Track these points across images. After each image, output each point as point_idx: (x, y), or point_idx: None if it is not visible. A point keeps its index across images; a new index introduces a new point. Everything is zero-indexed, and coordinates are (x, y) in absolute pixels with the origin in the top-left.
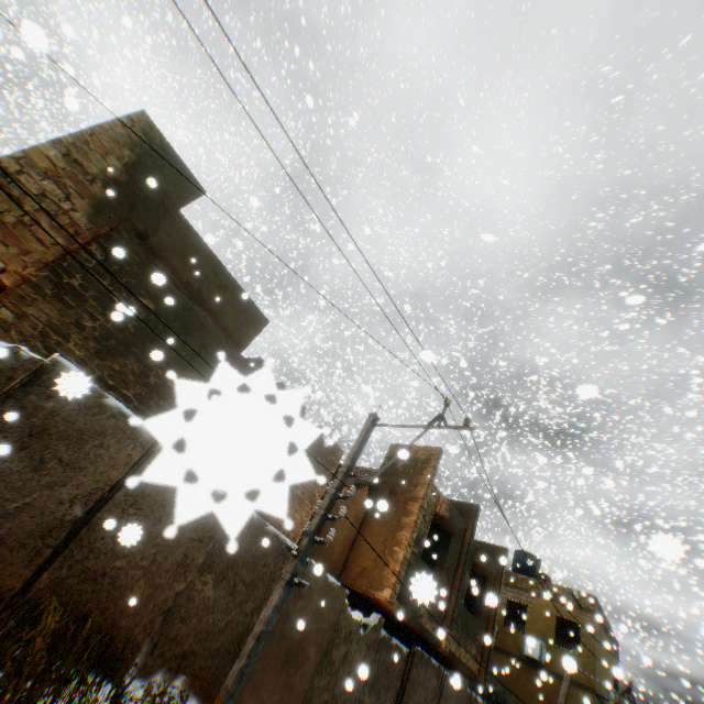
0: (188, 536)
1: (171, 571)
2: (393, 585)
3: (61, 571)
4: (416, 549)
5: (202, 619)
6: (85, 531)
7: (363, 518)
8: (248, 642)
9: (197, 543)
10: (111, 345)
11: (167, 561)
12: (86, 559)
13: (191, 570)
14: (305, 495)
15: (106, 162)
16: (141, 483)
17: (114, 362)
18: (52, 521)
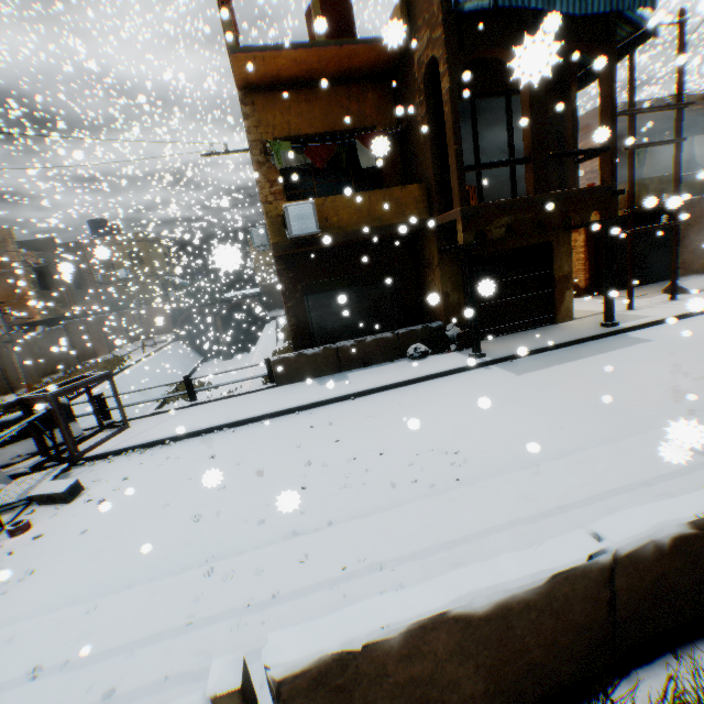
0: None
1: None
2: (41, 313)
3: None
4: (38, 289)
5: None
6: None
7: None
8: (22, 371)
9: None
10: None
11: None
12: None
13: None
14: None
15: None
16: None
17: None
18: None
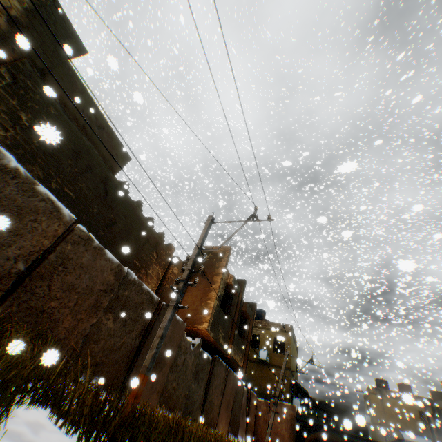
0: (98, 288)
1: (88, 311)
2: (209, 321)
3: (11, 308)
4: (218, 302)
5: (107, 342)
6: (28, 281)
7: (186, 288)
8: (155, 341)
9: (104, 293)
10: (21, 153)
11: (85, 304)
12: (30, 300)
13: (101, 310)
14: (154, 274)
15: (8, 1)
16: (66, 250)
17: (24, 167)
18: (1, 272)
